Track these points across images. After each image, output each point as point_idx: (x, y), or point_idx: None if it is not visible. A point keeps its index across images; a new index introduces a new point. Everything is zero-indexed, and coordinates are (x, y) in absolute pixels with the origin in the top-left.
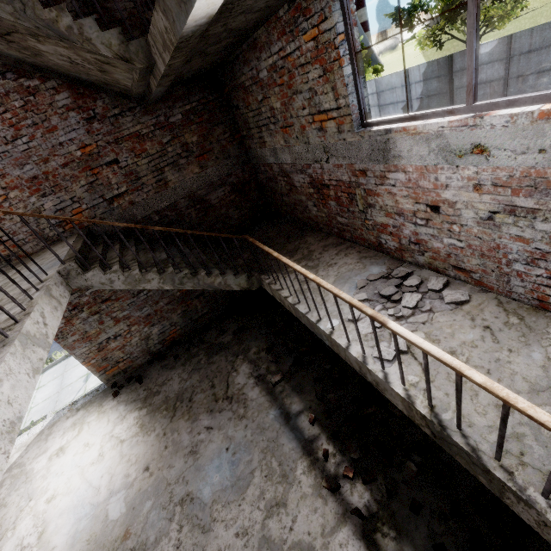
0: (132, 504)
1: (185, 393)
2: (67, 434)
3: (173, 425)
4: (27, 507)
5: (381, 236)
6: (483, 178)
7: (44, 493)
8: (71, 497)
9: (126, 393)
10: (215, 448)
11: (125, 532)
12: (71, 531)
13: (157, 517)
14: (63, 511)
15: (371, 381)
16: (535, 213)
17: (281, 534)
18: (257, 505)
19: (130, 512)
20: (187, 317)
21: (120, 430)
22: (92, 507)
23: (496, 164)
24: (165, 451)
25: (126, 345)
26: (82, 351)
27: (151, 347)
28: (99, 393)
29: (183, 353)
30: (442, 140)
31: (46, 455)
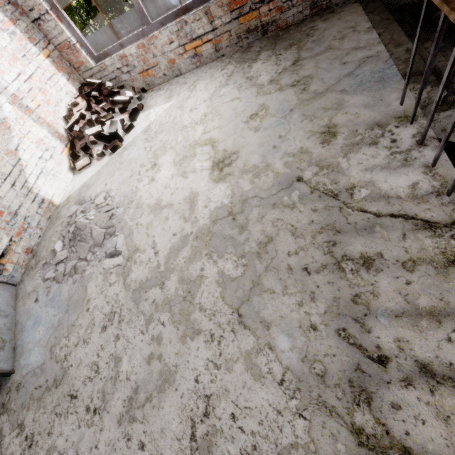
0: None
1: None
2: None
3: None
4: None
5: None
6: None
7: None
8: None
9: None
10: None
11: None
12: None
13: None
14: None
15: None
16: None
17: None
18: None
19: None
20: None
21: None
22: None
23: None
24: None
25: None
26: None
27: None
28: None
29: None
30: None
31: None
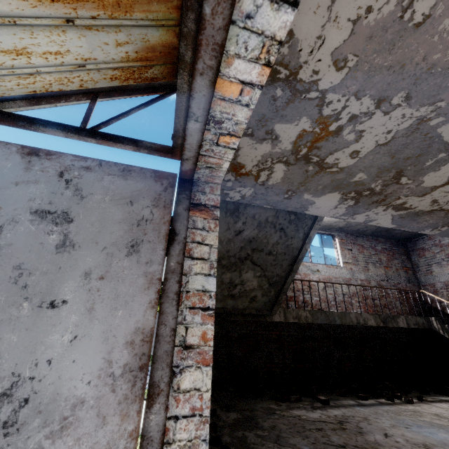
0: None
1: None
2: None
3: None
4: None
5: (289, 303)
6: (320, 278)
7: None
8: None
9: None
10: (411, 433)
11: None
12: None
13: None
14: None
15: (362, 323)
16: (331, 286)
17: None
18: (447, 421)
19: None
20: None
21: None
22: None
23: (322, 274)
24: None
25: None
26: None
27: None
28: None
29: None
30: (310, 267)
31: None
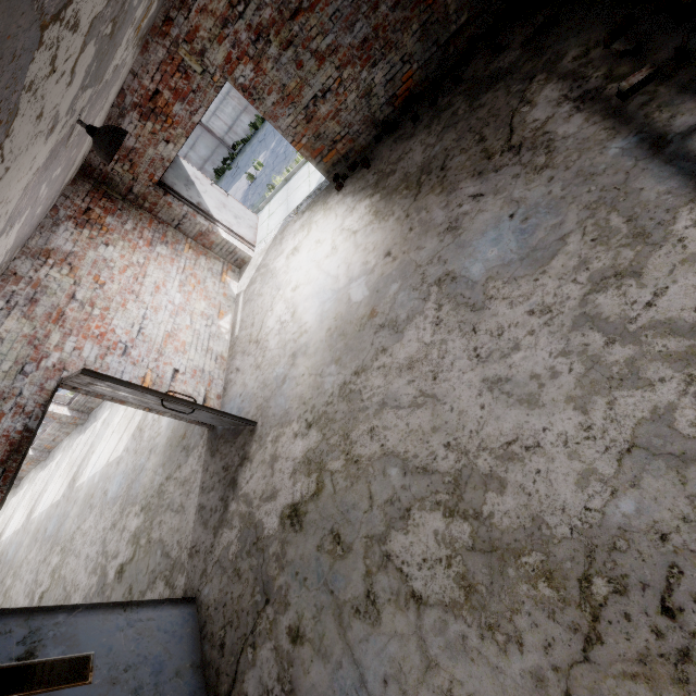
0: (375, 288)
1: (433, 163)
2: (297, 236)
3: (418, 204)
4: (277, 295)
5: None
6: None
7: (288, 285)
8: (312, 286)
9: (351, 183)
10: (489, 219)
11: (371, 311)
12: (317, 311)
13: (407, 298)
14: (307, 297)
15: None
16: None
17: (623, 311)
18: (572, 279)
19: (374, 295)
20: (429, 39)
21: (350, 222)
22: (333, 293)
23: None
24: (410, 234)
25: (340, 110)
26: (287, 123)
27: (375, 113)
28: (321, 191)
29: (426, 111)
30: None
31: (284, 256)
